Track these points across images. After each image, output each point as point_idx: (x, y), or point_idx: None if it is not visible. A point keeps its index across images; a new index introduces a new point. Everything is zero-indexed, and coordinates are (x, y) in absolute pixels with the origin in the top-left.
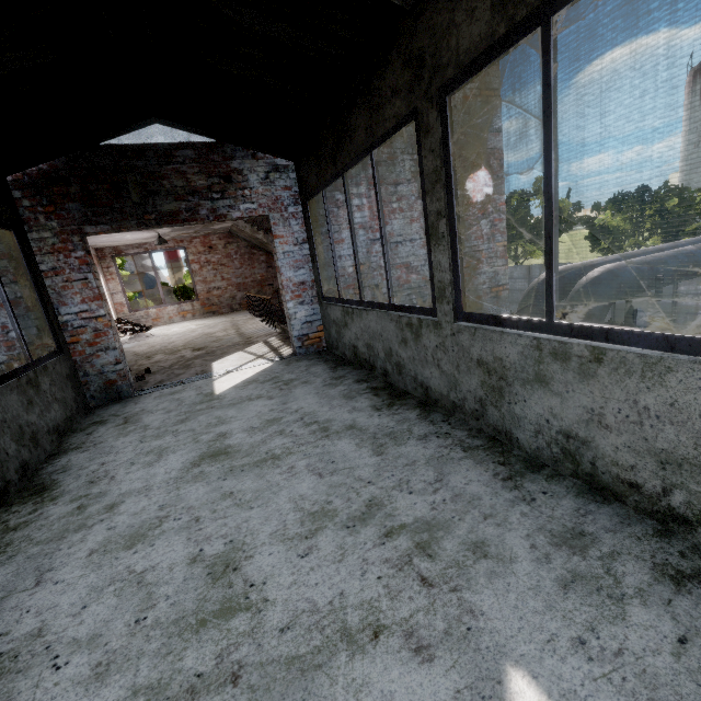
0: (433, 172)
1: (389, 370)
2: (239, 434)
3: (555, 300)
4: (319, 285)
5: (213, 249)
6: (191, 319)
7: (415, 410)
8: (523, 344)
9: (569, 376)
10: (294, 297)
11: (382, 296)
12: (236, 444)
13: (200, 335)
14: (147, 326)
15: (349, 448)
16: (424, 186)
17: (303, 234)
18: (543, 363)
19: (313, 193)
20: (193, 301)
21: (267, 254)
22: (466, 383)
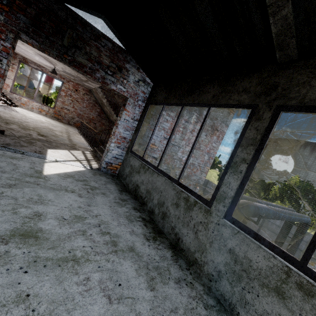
0: (251, 139)
1: (155, 212)
2: (51, 220)
3: (313, 254)
4: (132, 143)
5: (77, 91)
6: (43, 115)
7: (169, 250)
8: (274, 263)
9: (306, 306)
10: (116, 142)
11: (155, 164)
12: (46, 229)
13: (46, 127)
14: (15, 104)
15: (131, 272)
16: (240, 141)
17: (138, 117)
18: (287, 284)
19: (157, 103)
20: (50, 107)
21: (101, 110)
22: (212, 255)
